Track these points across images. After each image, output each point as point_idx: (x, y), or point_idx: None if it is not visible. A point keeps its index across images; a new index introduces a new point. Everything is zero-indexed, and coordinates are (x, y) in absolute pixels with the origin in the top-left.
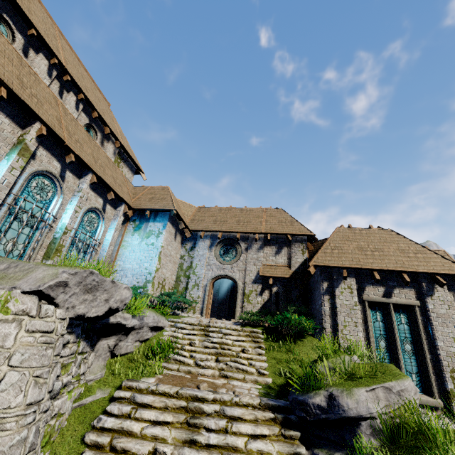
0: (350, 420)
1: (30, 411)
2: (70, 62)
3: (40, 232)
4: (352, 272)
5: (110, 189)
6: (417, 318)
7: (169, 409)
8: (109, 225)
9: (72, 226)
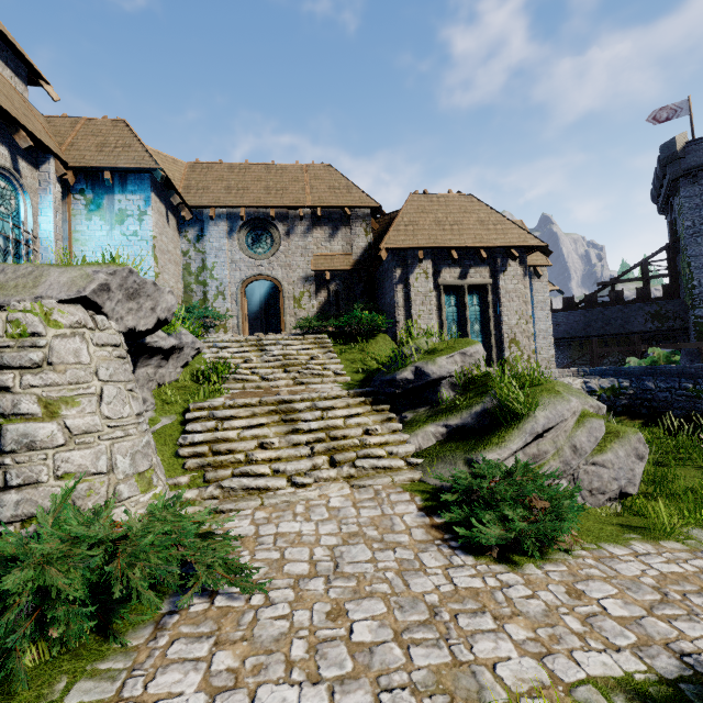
0: (434, 382)
1: (141, 420)
2: None
3: None
4: (428, 253)
5: (17, 125)
6: (488, 297)
7: (258, 416)
8: (38, 201)
9: None
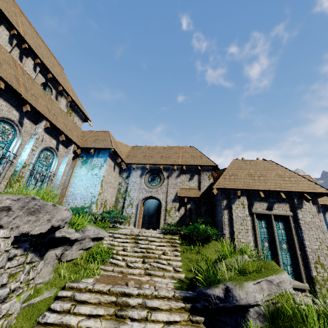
0: (242, 307)
1: None
2: (29, 34)
3: (2, 167)
4: (244, 192)
5: (61, 132)
6: (291, 224)
7: (102, 304)
8: (62, 160)
9: (29, 161)
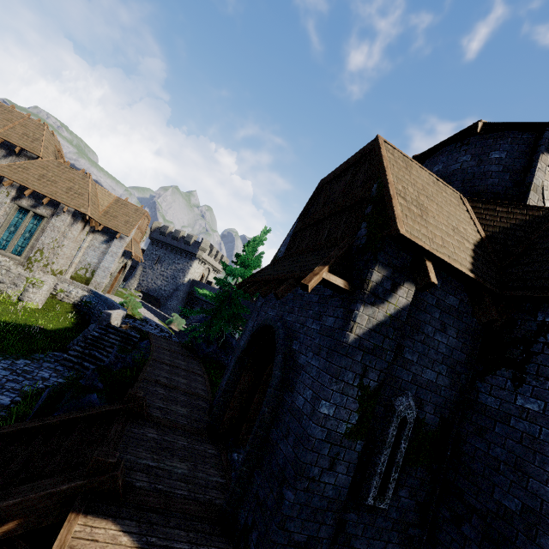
0: None
1: None
2: None
3: None
4: (17, 185)
5: None
6: (42, 223)
7: None
8: None
9: None
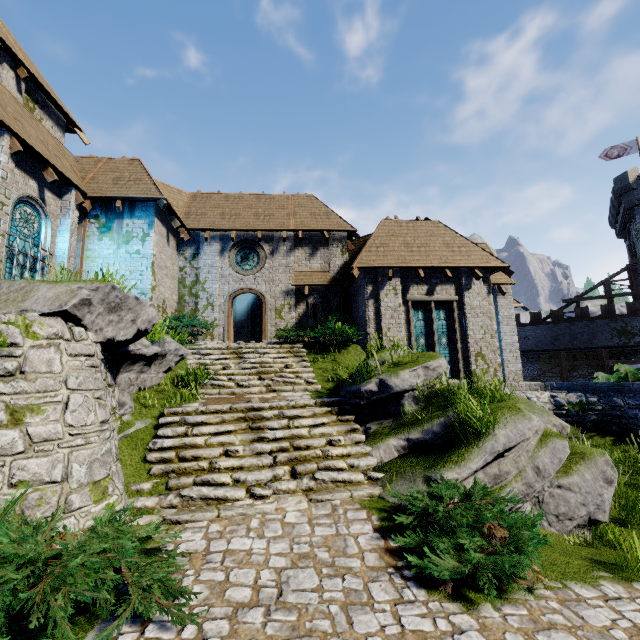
0: (397, 395)
1: (105, 427)
2: None
3: None
4: (397, 272)
5: (46, 163)
6: (454, 312)
7: (227, 422)
8: (57, 224)
9: (3, 228)
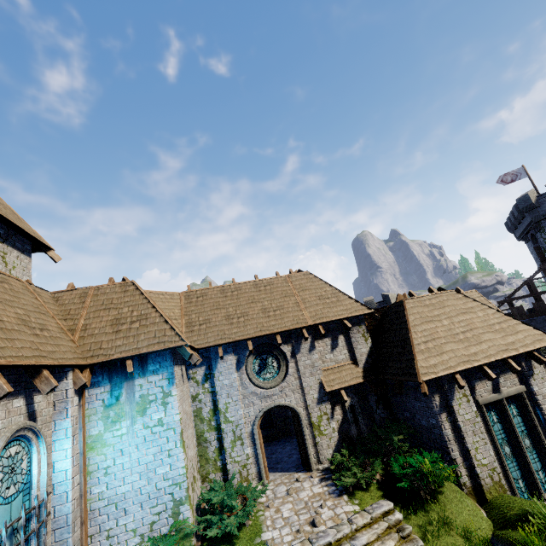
0: None
1: None
2: None
3: None
4: (460, 373)
5: (38, 367)
6: (528, 406)
7: None
8: (51, 431)
9: None
